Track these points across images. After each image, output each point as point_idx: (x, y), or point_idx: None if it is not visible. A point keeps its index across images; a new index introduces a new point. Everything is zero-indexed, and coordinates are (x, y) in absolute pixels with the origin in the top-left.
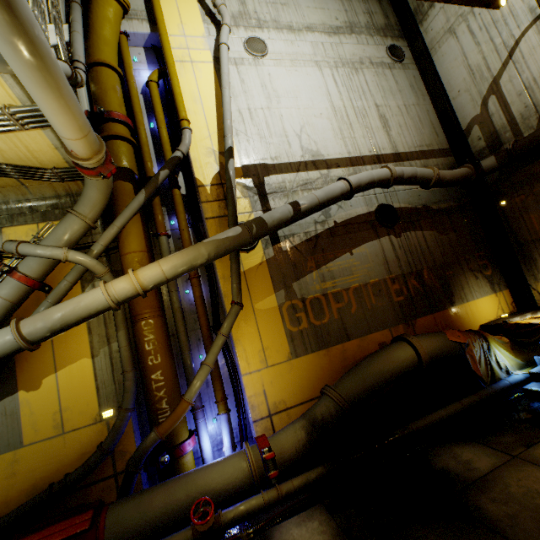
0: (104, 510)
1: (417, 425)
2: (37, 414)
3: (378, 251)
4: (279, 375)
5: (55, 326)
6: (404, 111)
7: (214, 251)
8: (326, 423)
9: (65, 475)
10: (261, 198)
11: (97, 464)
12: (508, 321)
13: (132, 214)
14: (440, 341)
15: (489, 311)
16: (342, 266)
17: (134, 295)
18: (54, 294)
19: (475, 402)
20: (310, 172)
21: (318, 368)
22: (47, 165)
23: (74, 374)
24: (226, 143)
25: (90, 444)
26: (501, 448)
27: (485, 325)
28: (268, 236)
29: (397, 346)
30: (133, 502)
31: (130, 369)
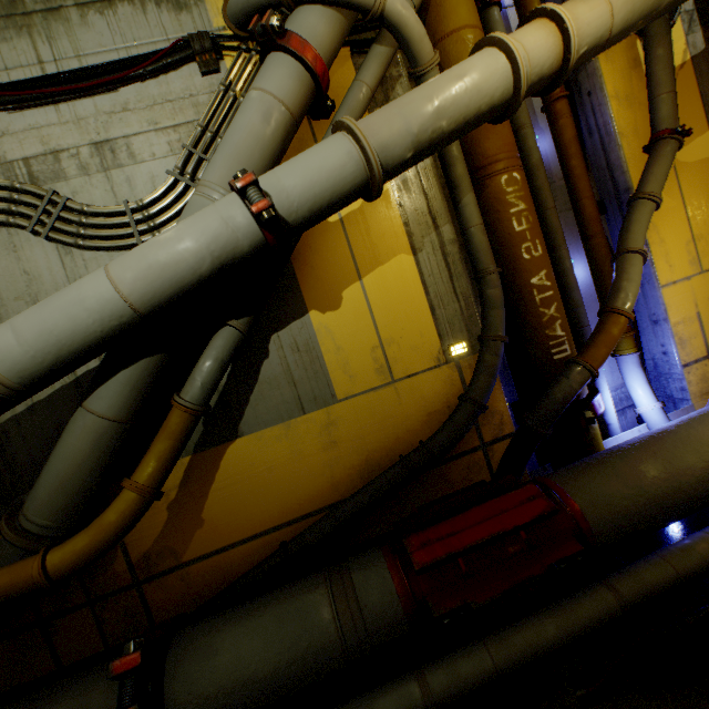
0: (549, 485)
1: None
2: (346, 351)
3: None
4: None
5: (422, 134)
6: None
7: None
8: None
9: (423, 443)
10: None
11: (469, 426)
12: None
13: None
14: None
15: None
16: None
17: (548, 75)
18: (347, 113)
19: None
20: None
21: None
22: None
23: (389, 282)
24: None
25: (436, 399)
26: None
27: None
28: (692, 5)
29: None
30: (601, 473)
31: (493, 267)
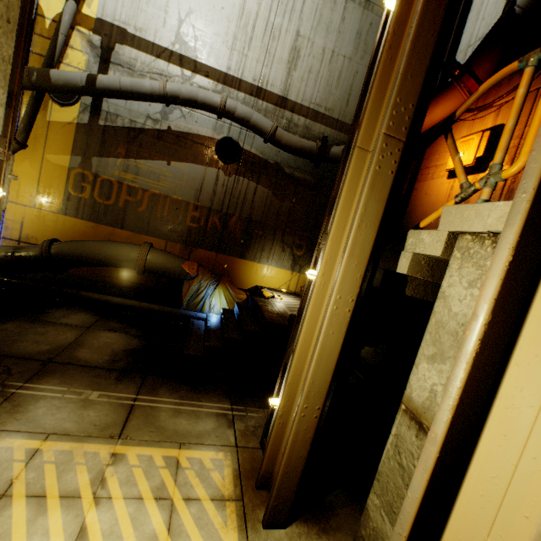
0: None
1: (88, 294)
2: None
3: (198, 176)
4: (43, 219)
5: None
6: (327, 58)
7: None
8: (24, 257)
9: None
10: (101, 63)
11: None
12: (263, 289)
13: None
14: (172, 263)
15: (275, 281)
16: (153, 169)
17: None
18: None
19: (152, 309)
20: (172, 65)
21: (81, 233)
22: None
23: None
24: None
25: None
26: (98, 324)
27: (257, 286)
28: (91, 103)
29: (131, 245)
30: None
31: None
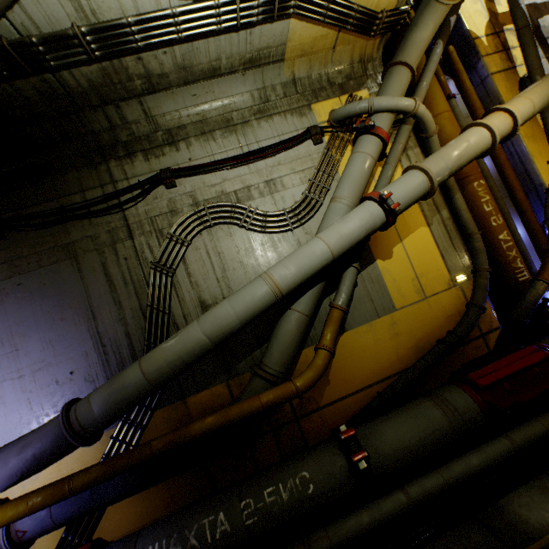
0: (541, 346)
1: None
2: (397, 281)
3: None
4: None
5: (453, 168)
6: None
7: None
8: None
9: (451, 331)
10: (540, 44)
11: (477, 320)
12: None
13: (434, 70)
14: None
15: None
16: None
17: (505, 135)
18: (394, 158)
19: None
20: None
21: None
22: (378, 8)
23: (417, 242)
24: None
25: (451, 307)
26: None
27: None
28: None
29: None
30: None
31: (477, 230)
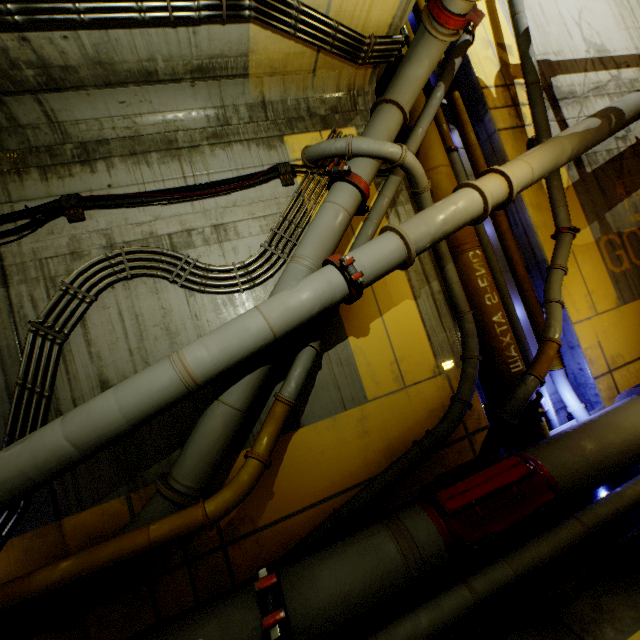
0: (525, 457)
1: None
2: (373, 365)
3: None
4: (610, 324)
5: (436, 235)
6: None
7: (576, 147)
8: None
9: (430, 431)
10: (551, 106)
11: (461, 419)
12: None
13: (433, 116)
14: None
15: None
16: None
17: (500, 202)
18: (377, 214)
19: None
20: (599, 73)
21: None
22: (366, 31)
23: (400, 318)
24: (521, 23)
25: (434, 400)
26: None
27: None
28: None
29: None
30: (557, 448)
31: (468, 309)
